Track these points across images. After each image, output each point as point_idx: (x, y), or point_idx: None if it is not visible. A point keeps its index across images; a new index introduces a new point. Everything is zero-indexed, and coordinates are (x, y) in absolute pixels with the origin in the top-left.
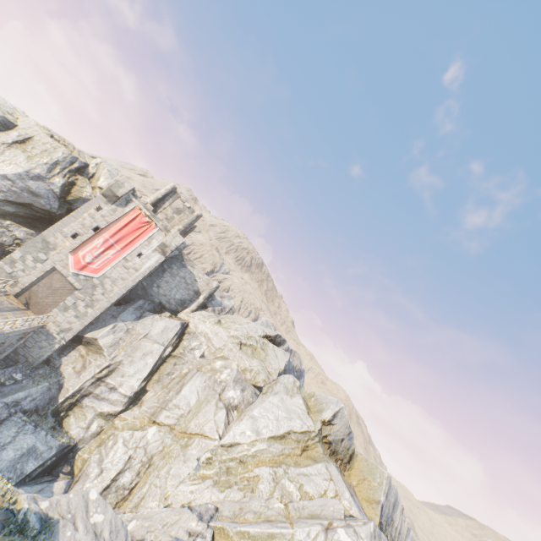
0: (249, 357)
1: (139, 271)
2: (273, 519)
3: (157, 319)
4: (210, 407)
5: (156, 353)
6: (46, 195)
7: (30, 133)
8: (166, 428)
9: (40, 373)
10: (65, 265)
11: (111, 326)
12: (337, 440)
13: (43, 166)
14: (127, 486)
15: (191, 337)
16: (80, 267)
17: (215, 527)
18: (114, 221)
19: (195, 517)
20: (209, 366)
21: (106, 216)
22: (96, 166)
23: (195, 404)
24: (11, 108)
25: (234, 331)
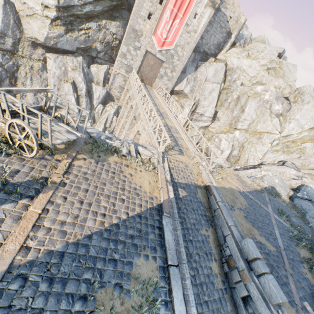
0: (275, 78)
1: (196, 33)
2: None
3: (208, 66)
4: (266, 117)
5: (216, 90)
6: None
7: None
8: (243, 131)
9: None
10: (151, 46)
11: (185, 80)
12: None
13: None
14: (237, 156)
15: (231, 73)
16: (161, 44)
17: (305, 173)
18: None
19: (294, 170)
20: (251, 91)
21: None
22: None
23: (255, 117)
24: None
25: (262, 61)
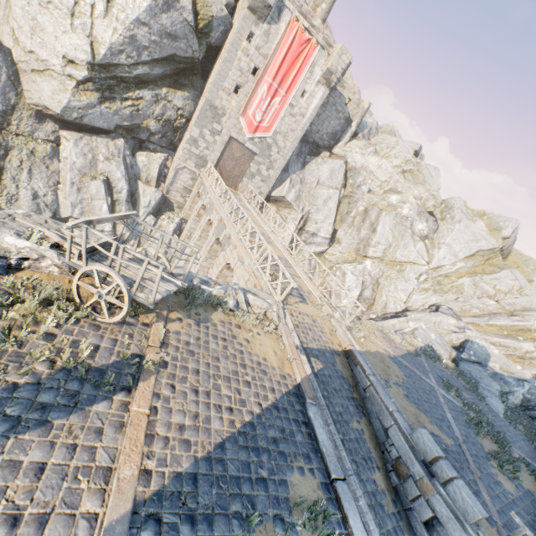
0: (413, 184)
1: (305, 117)
2: (496, 312)
3: (320, 162)
4: (407, 240)
5: (334, 199)
6: (183, 33)
7: None
8: (377, 260)
9: None
10: (238, 131)
11: (288, 182)
12: (506, 248)
13: None
14: (370, 298)
15: (353, 174)
16: (253, 130)
17: (468, 322)
18: (271, 52)
19: (453, 319)
20: (384, 202)
21: (261, 47)
22: None
23: (392, 240)
24: None
25: (395, 160)
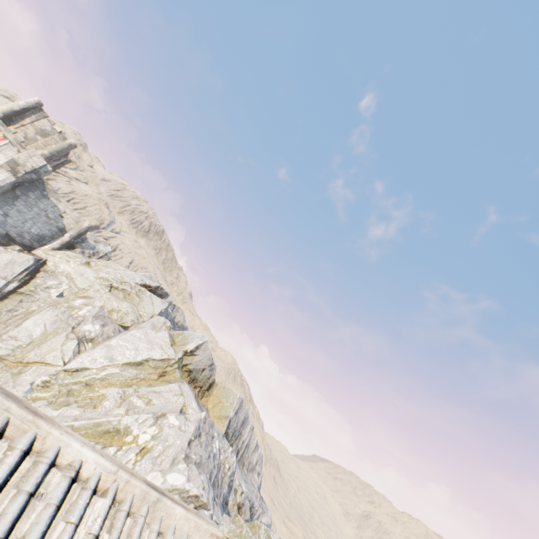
0: (120, 299)
1: None
2: None
3: (0, 250)
4: (59, 338)
5: None
6: None
7: None
8: None
9: None
10: None
11: None
12: (198, 370)
13: None
14: None
15: (48, 276)
16: None
17: None
18: None
19: None
20: (66, 304)
21: None
22: None
23: (40, 336)
24: None
25: (105, 274)
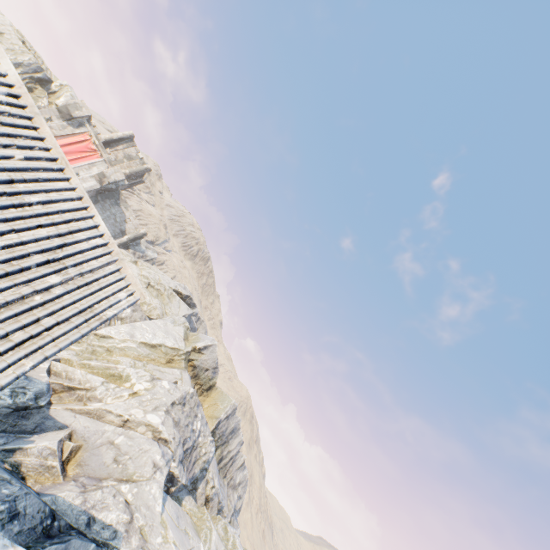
0: (153, 296)
1: None
2: None
3: None
4: None
5: None
6: None
7: (1, 29)
8: None
9: None
10: None
11: None
12: (202, 368)
13: None
14: None
15: None
16: None
17: (63, 359)
18: (61, 136)
19: None
20: None
21: (55, 129)
22: (60, 87)
23: None
24: None
25: (146, 273)
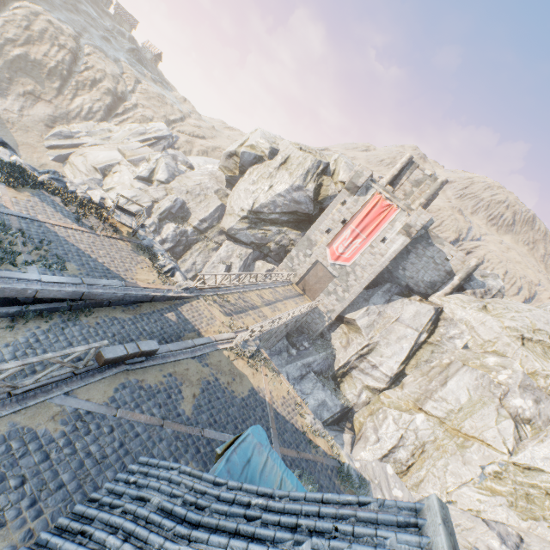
0: (539, 357)
1: (384, 256)
2: None
3: (406, 302)
4: (488, 411)
5: (410, 338)
6: (304, 201)
7: (287, 153)
8: (435, 420)
9: (318, 343)
10: (324, 257)
11: (364, 309)
12: None
13: (300, 178)
14: (403, 462)
15: (447, 324)
16: (335, 258)
17: None
18: (357, 211)
19: (495, 537)
20: (477, 361)
21: (350, 208)
22: (335, 163)
23: (466, 402)
24: (273, 138)
25: (509, 321)
